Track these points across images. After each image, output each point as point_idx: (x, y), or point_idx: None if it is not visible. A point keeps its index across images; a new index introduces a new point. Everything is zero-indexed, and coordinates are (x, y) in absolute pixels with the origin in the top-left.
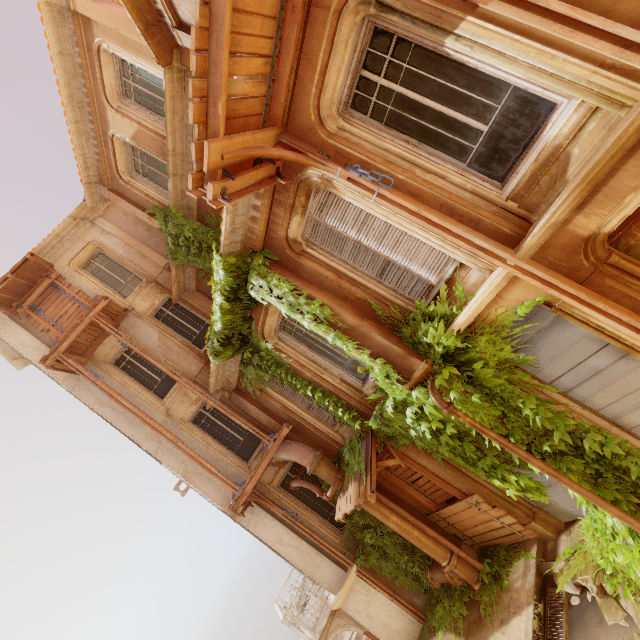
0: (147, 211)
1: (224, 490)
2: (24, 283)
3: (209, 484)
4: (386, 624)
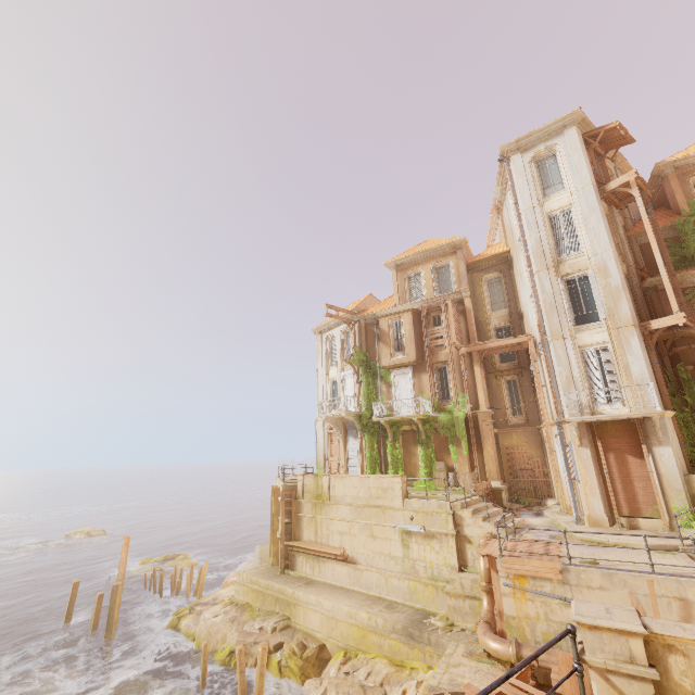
0: (686, 199)
1: (633, 312)
2: (608, 141)
3: (629, 301)
4: (677, 450)
